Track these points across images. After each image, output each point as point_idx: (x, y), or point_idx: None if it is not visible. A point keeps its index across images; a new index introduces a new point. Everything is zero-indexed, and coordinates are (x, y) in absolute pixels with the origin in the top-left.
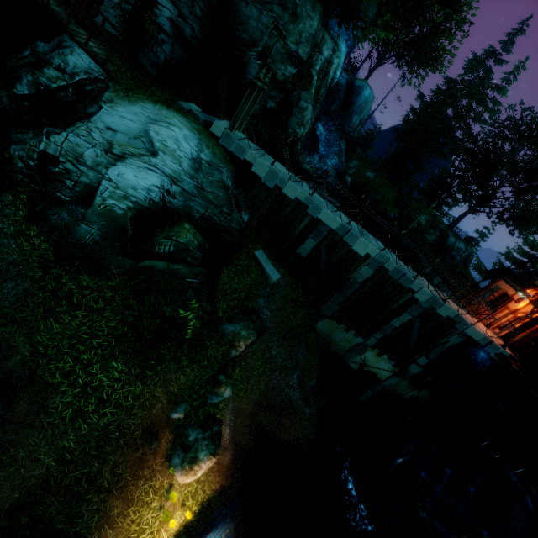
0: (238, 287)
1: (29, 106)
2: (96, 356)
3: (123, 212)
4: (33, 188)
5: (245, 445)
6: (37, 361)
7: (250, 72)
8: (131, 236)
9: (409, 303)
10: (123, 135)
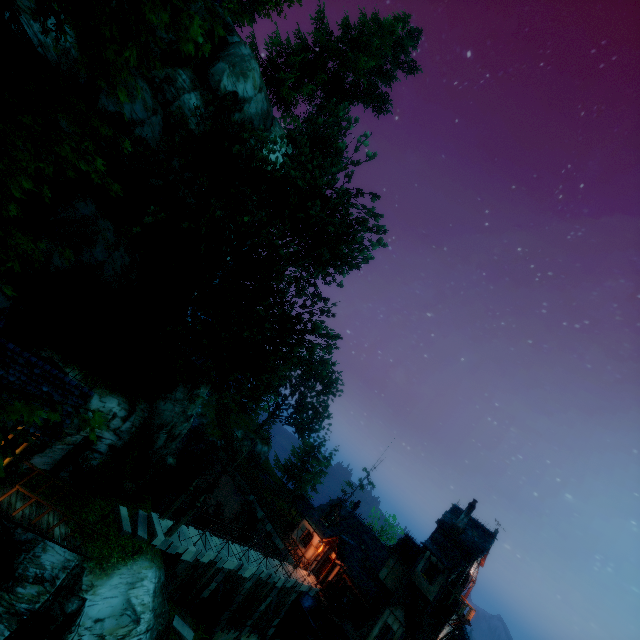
0: None
1: None
2: None
3: None
4: None
5: None
6: None
7: (159, 443)
8: None
9: (271, 588)
10: (111, 620)
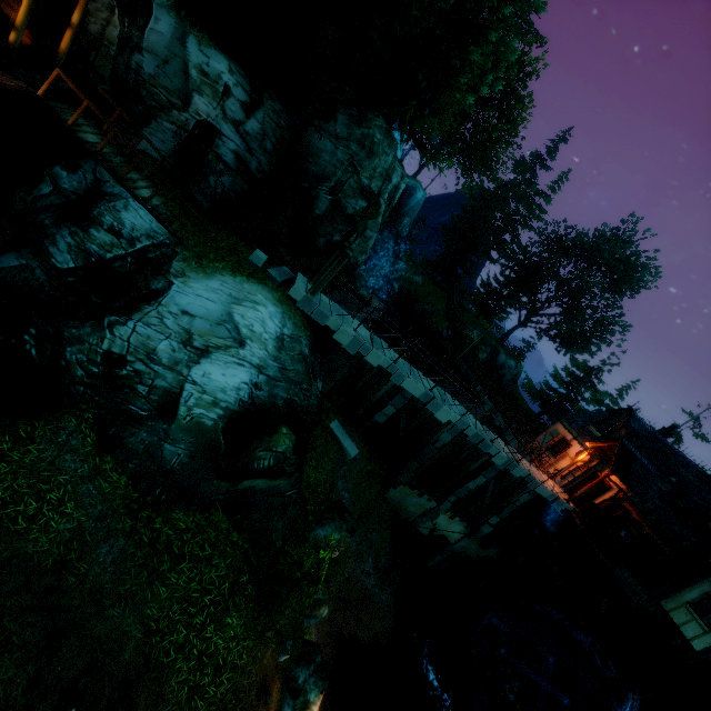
0: (322, 477)
1: (75, 281)
2: (209, 616)
3: (213, 423)
4: (97, 402)
5: (328, 659)
6: (150, 641)
7: (319, 207)
8: (225, 452)
9: (485, 465)
10: (203, 321)
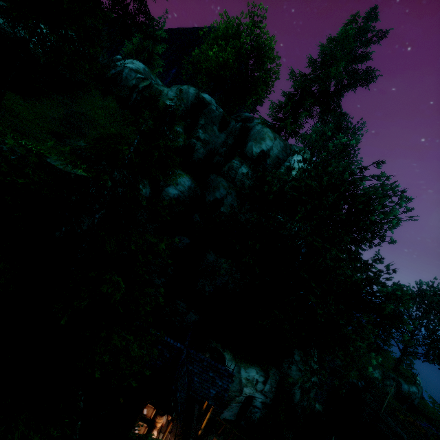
0: None
1: None
2: None
3: None
4: None
5: None
6: None
7: (296, 397)
8: None
9: None
10: None
